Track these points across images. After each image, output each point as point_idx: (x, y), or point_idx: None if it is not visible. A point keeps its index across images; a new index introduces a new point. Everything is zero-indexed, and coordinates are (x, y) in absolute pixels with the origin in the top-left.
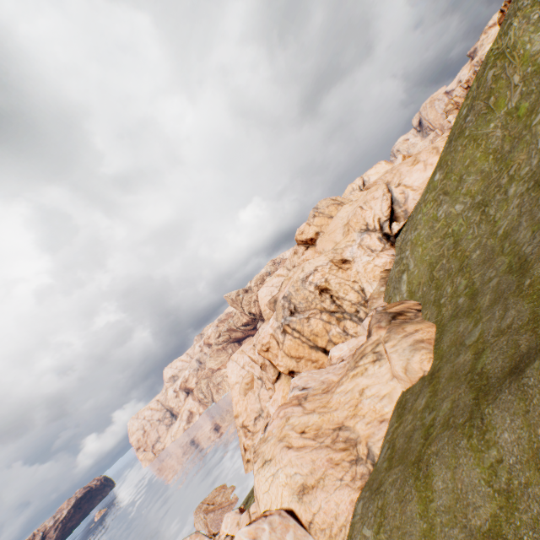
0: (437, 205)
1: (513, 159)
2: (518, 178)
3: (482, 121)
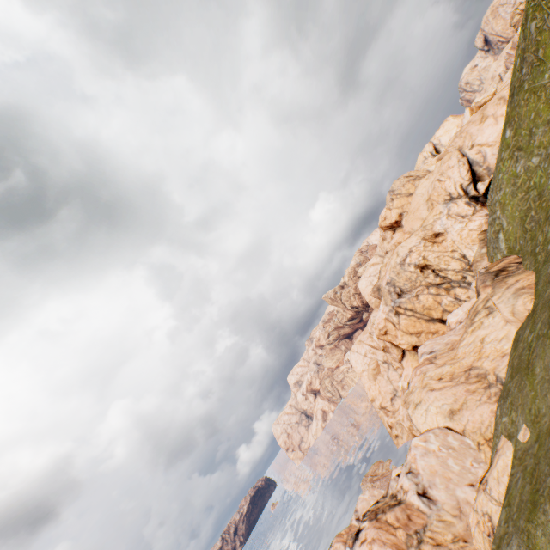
0: (514, 162)
1: None
2: None
3: (536, 74)
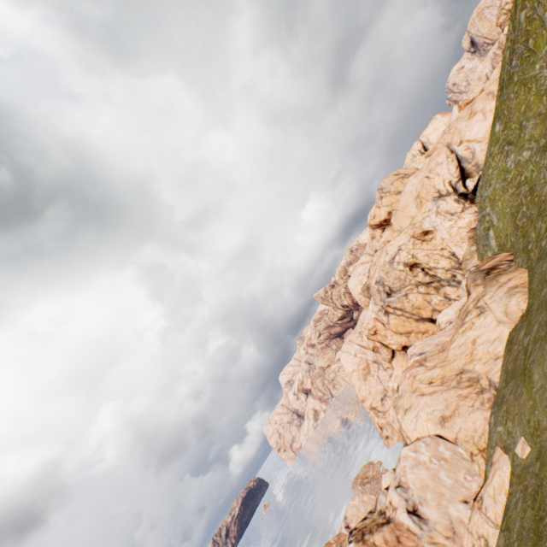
0: (504, 157)
1: None
2: None
3: (526, 65)
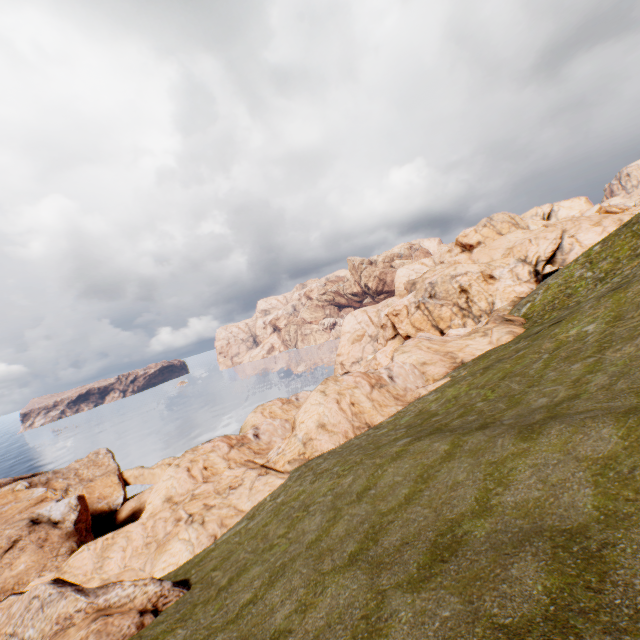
0: (580, 268)
1: (632, 262)
2: (622, 274)
3: None
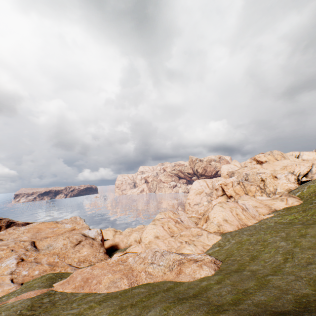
0: None
1: None
2: None
3: None
